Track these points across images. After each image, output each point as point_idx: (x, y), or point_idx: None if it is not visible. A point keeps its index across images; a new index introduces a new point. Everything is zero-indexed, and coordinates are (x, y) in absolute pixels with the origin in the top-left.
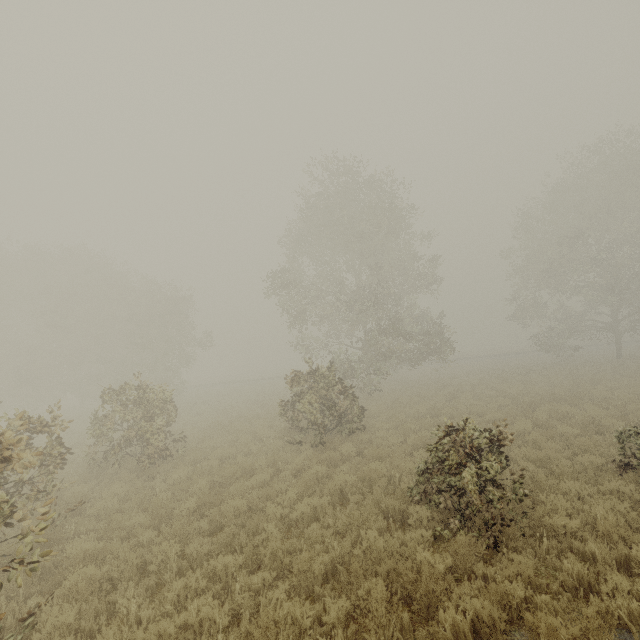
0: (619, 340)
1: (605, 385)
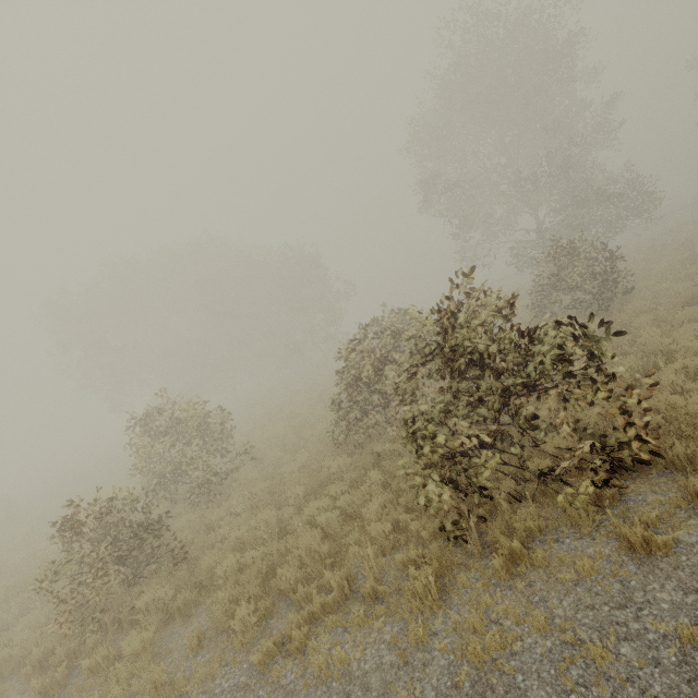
0: None
1: None
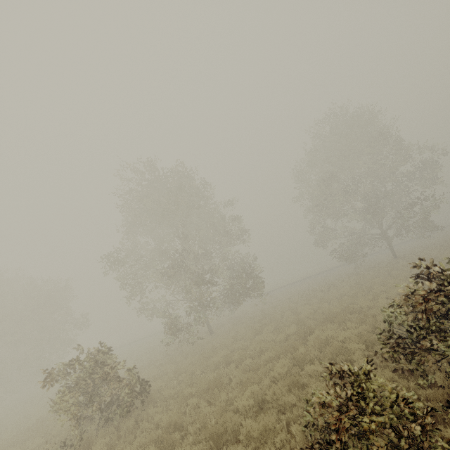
0: (390, 245)
1: (373, 292)
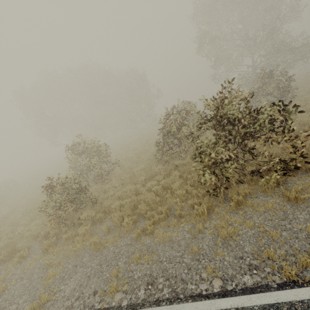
0: None
1: None
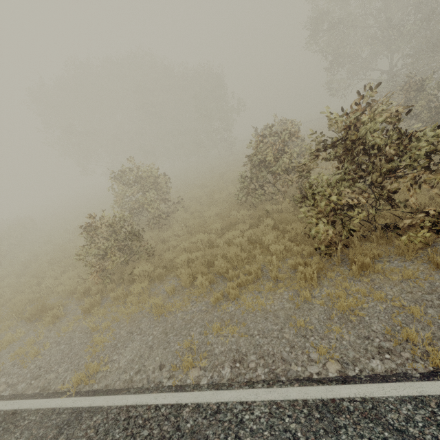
0: None
1: None
